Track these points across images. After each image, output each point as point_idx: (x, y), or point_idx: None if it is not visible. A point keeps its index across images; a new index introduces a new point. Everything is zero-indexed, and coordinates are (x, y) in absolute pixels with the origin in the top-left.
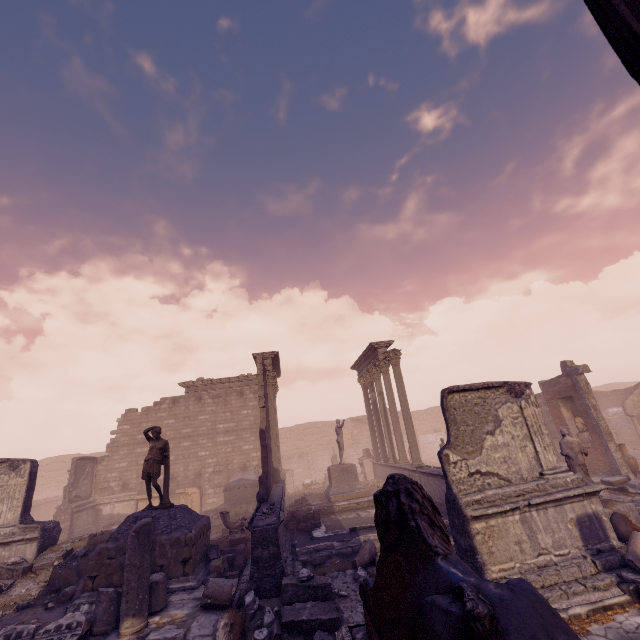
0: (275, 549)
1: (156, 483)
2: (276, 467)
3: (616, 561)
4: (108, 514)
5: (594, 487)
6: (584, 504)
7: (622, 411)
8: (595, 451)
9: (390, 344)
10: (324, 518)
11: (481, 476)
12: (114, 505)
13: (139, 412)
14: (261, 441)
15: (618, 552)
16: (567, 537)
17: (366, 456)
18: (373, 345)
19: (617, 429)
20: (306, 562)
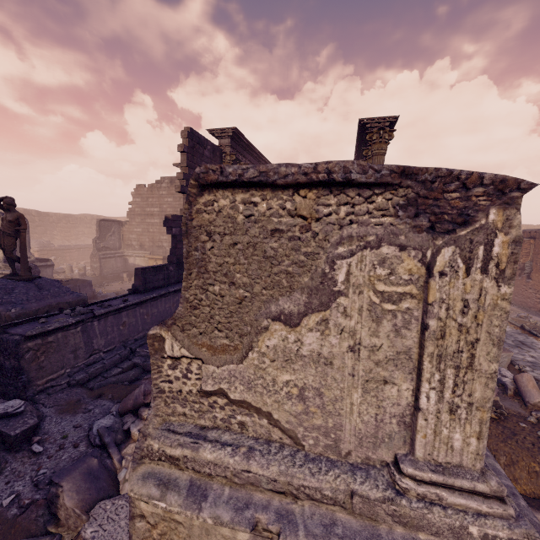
0: (16, 363)
1: (11, 255)
2: None
3: None
4: (132, 263)
5: None
6: None
7: None
8: None
9: (392, 124)
10: None
11: (230, 404)
12: (135, 258)
13: (146, 188)
14: (167, 230)
15: None
16: None
17: None
18: (364, 124)
19: None
20: (138, 365)
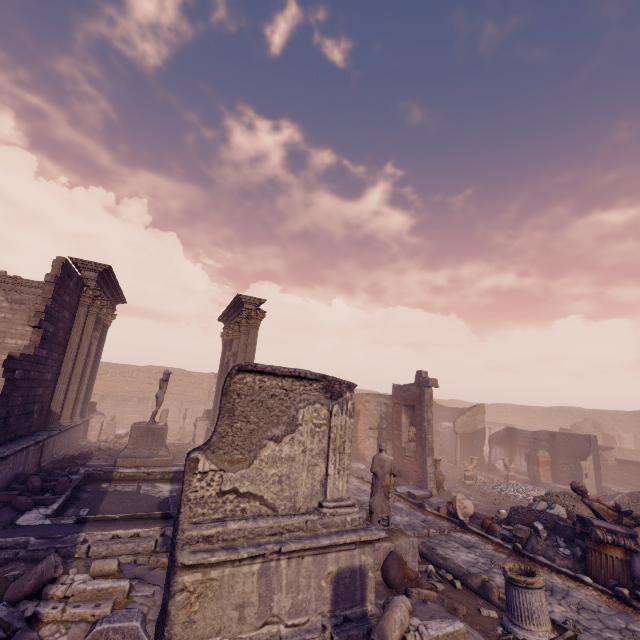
0: None
1: None
2: (55, 410)
3: (360, 637)
4: None
5: (373, 534)
6: (354, 554)
7: (452, 426)
8: (415, 461)
9: (261, 303)
10: (90, 486)
11: (237, 497)
12: None
13: None
14: (6, 372)
15: (368, 623)
16: (314, 599)
17: (205, 417)
18: (241, 298)
19: (443, 441)
20: None
